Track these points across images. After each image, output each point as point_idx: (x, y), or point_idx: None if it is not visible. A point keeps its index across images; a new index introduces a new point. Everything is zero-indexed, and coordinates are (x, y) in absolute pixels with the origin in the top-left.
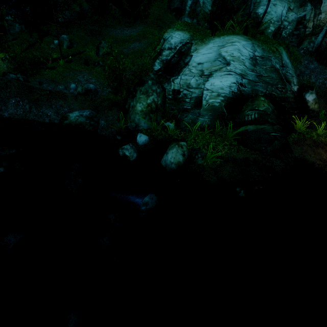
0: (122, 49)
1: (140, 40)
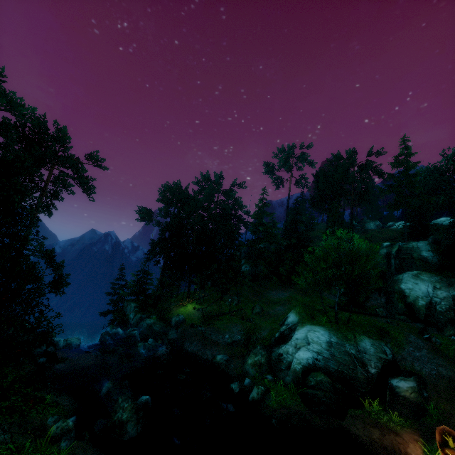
0: (270, 310)
1: (285, 304)
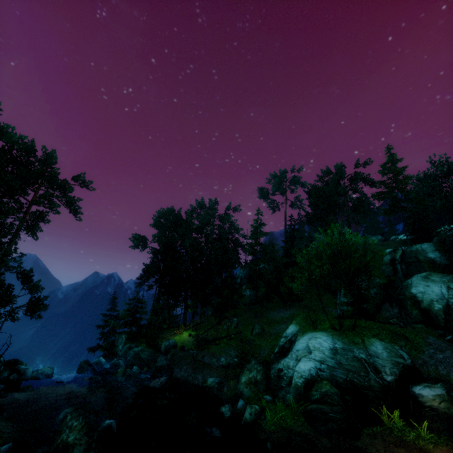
0: (272, 329)
1: (287, 322)
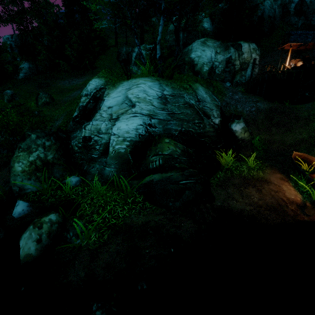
0: (64, 98)
1: (83, 88)
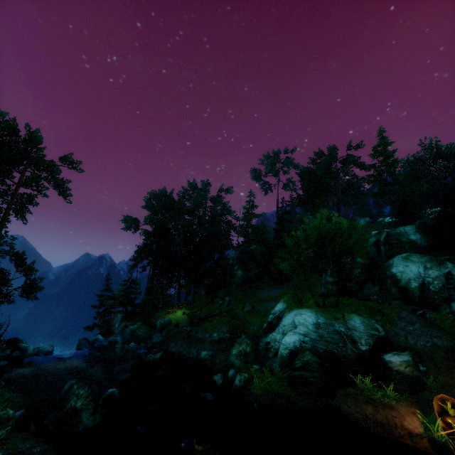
0: (261, 307)
1: (276, 300)
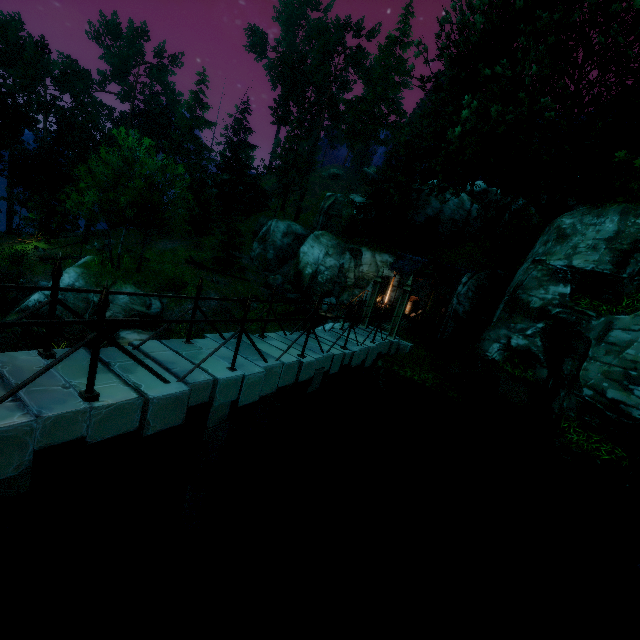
0: None
1: None
